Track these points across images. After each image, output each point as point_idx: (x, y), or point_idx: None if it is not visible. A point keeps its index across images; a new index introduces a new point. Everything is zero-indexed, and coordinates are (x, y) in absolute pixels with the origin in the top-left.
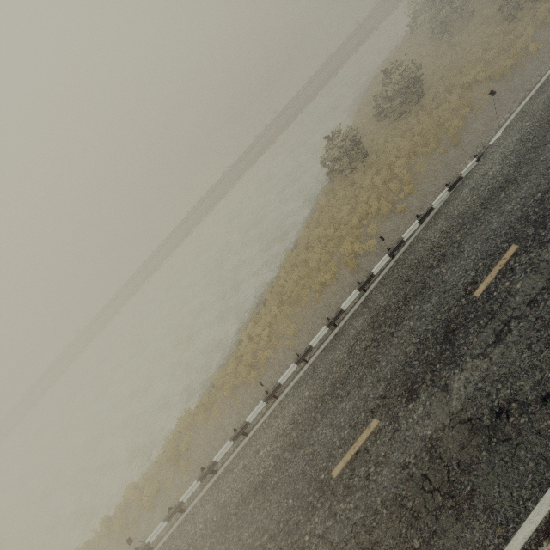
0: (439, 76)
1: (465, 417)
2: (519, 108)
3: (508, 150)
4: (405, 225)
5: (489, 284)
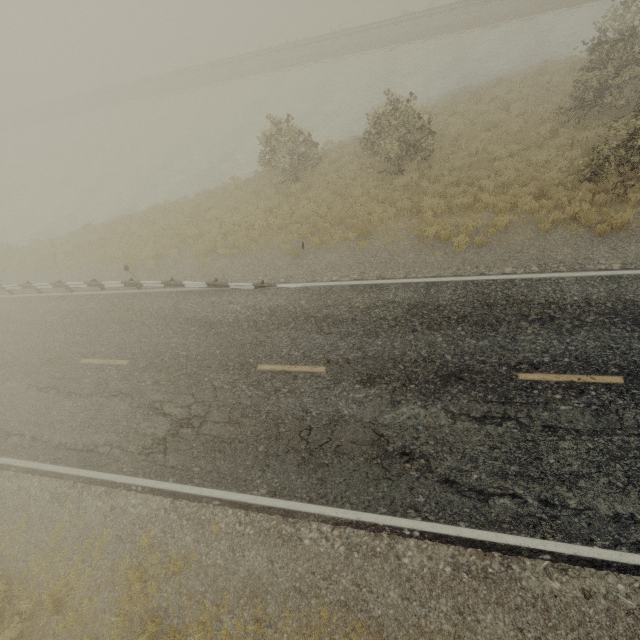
0: (459, 165)
1: None
2: (339, 283)
3: (262, 305)
4: (184, 276)
5: (91, 363)
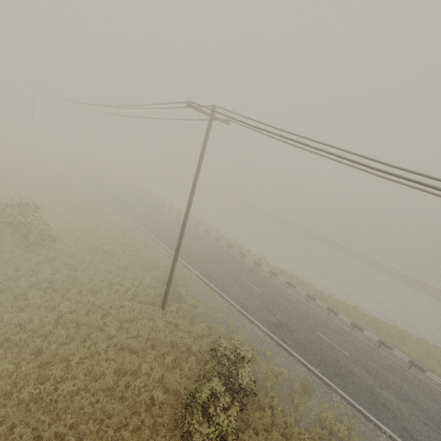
0: None
1: (374, 391)
2: None
3: None
4: None
5: None
